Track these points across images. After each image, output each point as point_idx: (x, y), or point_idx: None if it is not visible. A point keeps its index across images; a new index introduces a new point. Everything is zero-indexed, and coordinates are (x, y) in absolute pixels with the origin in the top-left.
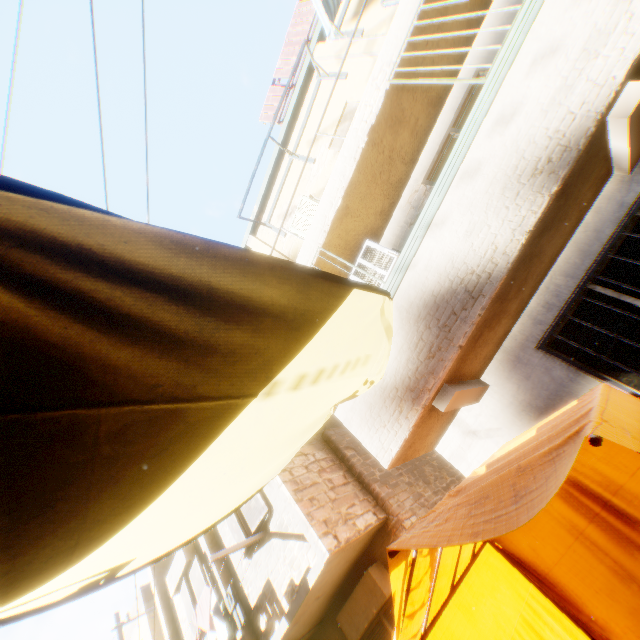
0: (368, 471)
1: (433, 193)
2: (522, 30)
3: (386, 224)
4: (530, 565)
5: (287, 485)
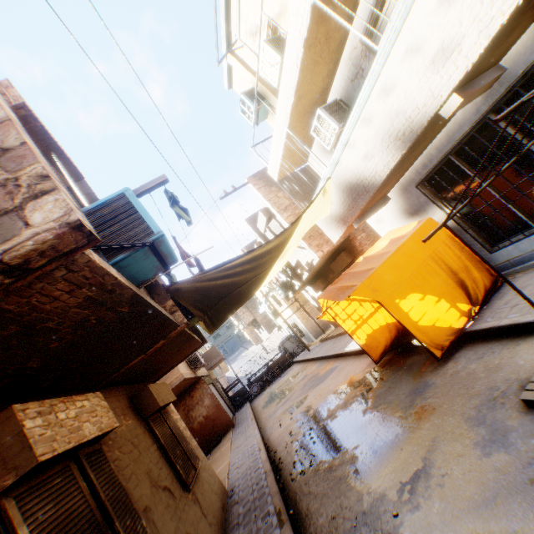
0: None
1: (347, 127)
2: (402, 15)
3: (334, 77)
4: None
5: None
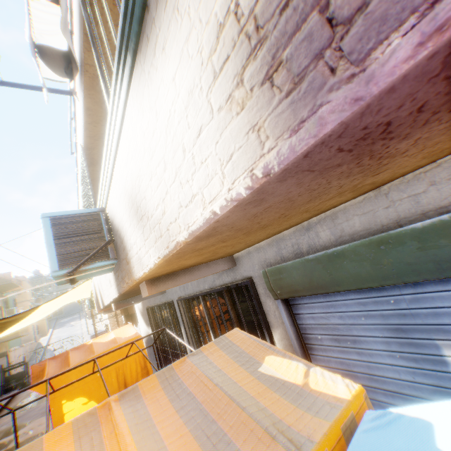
0: None
1: None
2: None
3: None
4: None
5: None
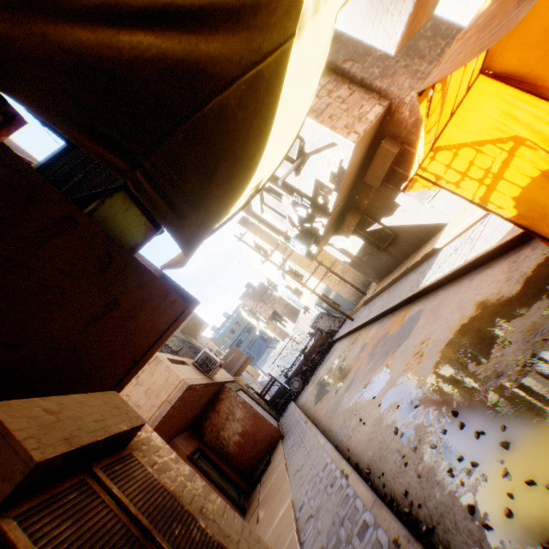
0: (368, 74)
1: None
2: None
3: None
4: (514, 76)
5: (309, 117)
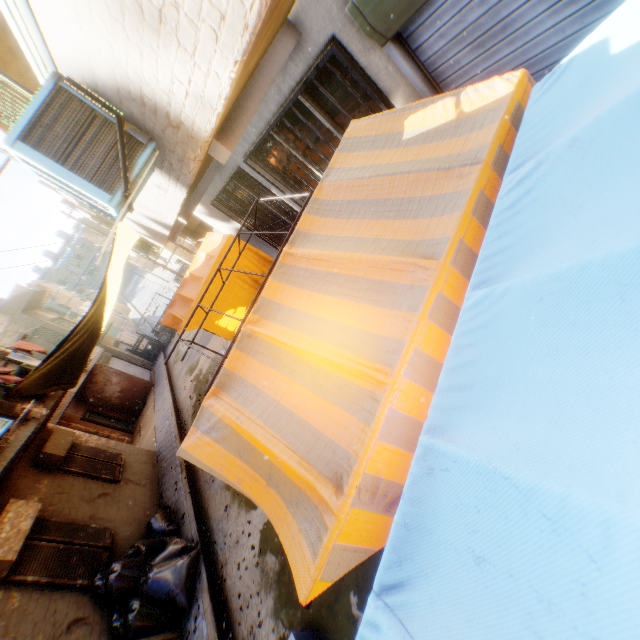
0: None
1: None
2: None
3: None
4: None
5: None
